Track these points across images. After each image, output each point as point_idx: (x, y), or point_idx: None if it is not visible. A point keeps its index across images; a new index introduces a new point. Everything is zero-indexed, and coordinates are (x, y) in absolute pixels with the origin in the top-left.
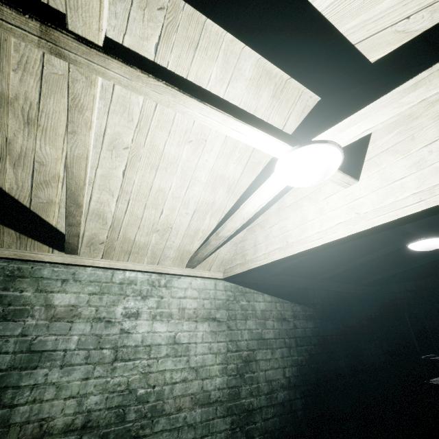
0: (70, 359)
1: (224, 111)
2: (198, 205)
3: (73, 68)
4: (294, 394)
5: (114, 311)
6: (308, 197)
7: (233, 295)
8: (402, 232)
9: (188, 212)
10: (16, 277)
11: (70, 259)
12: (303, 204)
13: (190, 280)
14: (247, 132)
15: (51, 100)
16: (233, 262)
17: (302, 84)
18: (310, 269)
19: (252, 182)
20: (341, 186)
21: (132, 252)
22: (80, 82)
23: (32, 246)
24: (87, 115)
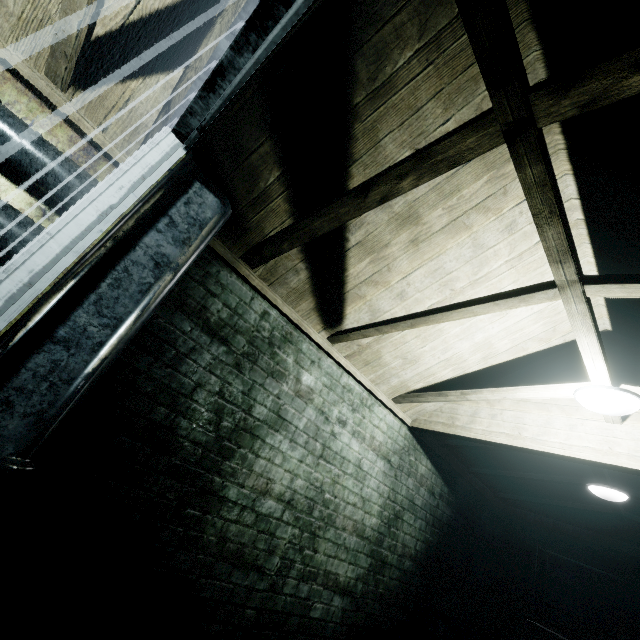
0: (297, 438)
1: (601, 349)
2: (453, 356)
3: (554, 290)
4: (416, 569)
5: (333, 411)
6: (561, 407)
7: (408, 446)
8: (600, 472)
9: (440, 358)
10: (287, 340)
11: (326, 345)
12: (553, 410)
13: (386, 412)
14: (598, 364)
15: (442, 236)
16: (433, 417)
17: (609, 314)
18: (473, 457)
19: (506, 360)
20: (606, 420)
21: (369, 364)
22: (546, 295)
23: (312, 320)
24: (520, 304)
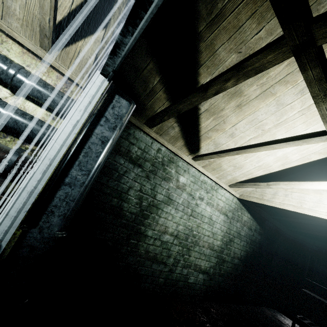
0: (178, 207)
1: None
2: (263, 164)
3: (326, 136)
4: (240, 263)
5: (196, 194)
6: None
7: (237, 207)
8: None
9: (255, 165)
10: (171, 161)
11: (191, 162)
12: (323, 194)
13: (225, 192)
14: None
15: (257, 101)
16: (251, 194)
17: None
18: (274, 211)
19: (297, 165)
20: None
21: (215, 170)
22: (320, 139)
23: (183, 150)
24: (303, 144)
